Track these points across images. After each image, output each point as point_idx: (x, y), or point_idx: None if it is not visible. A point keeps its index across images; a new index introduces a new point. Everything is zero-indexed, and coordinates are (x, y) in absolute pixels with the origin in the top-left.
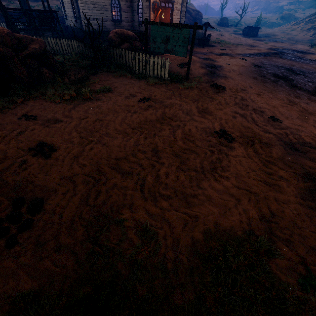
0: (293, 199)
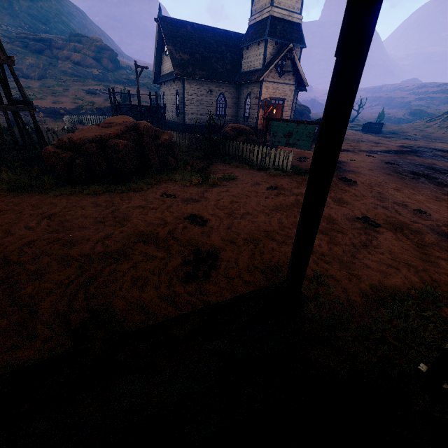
0: None
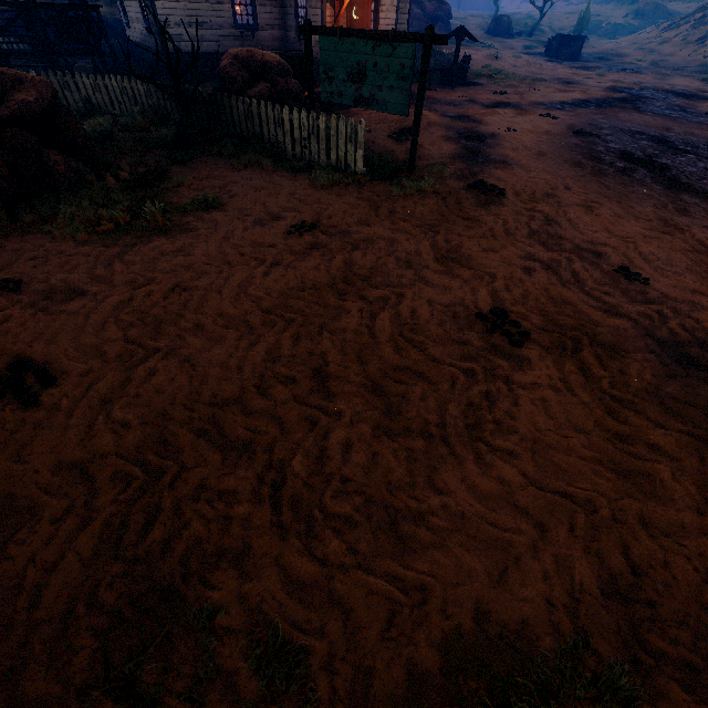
0: (691, 520)
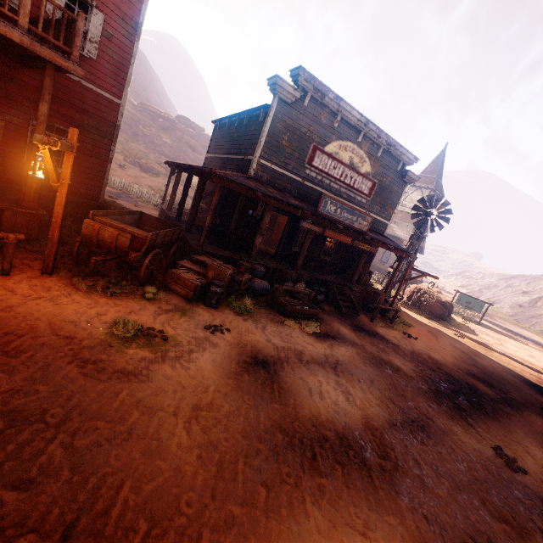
0: None
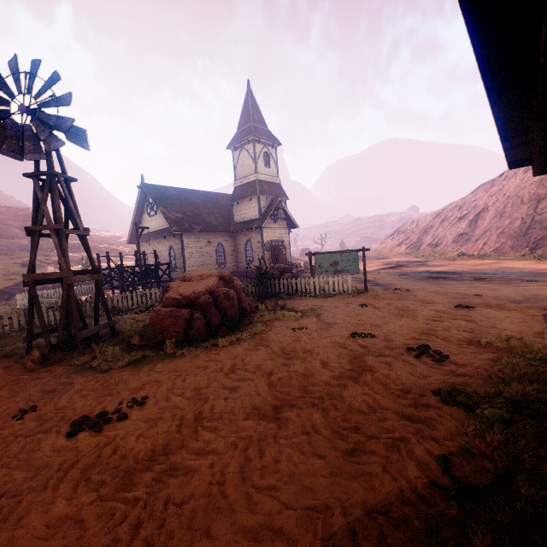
0: None
